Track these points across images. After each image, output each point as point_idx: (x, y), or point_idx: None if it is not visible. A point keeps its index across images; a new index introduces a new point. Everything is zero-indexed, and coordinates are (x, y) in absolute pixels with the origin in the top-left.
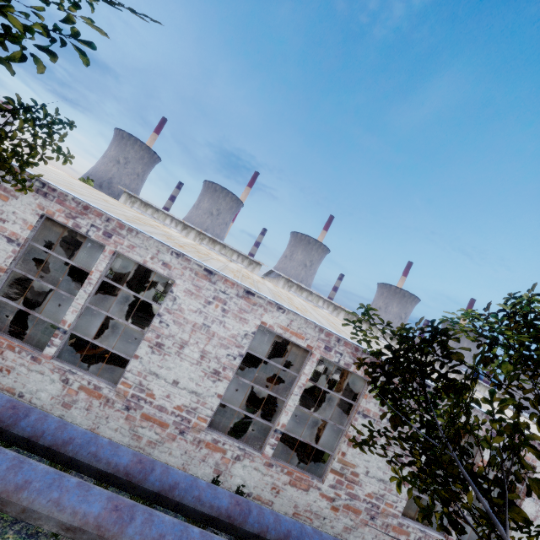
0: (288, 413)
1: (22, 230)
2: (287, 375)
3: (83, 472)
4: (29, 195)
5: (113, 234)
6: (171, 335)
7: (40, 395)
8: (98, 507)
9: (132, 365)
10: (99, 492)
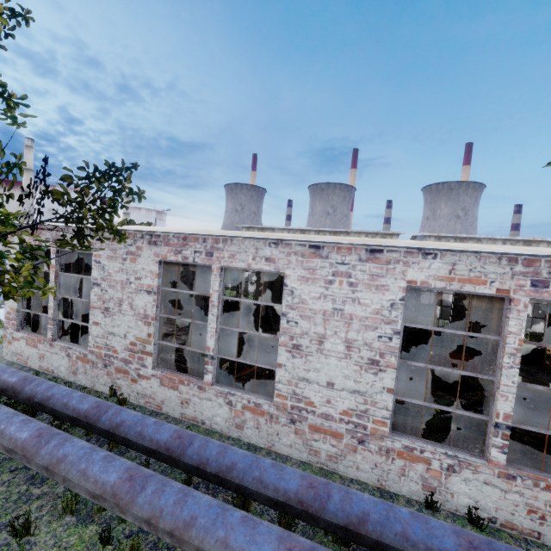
0: (508, 397)
1: (152, 281)
2: (487, 349)
3: (256, 500)
4: (146, 249)
5: (213, 251)
6: (304, 332)
7: (215, 420)
8: (268, 550)
9: (278, 375)
10: (267, 529)
